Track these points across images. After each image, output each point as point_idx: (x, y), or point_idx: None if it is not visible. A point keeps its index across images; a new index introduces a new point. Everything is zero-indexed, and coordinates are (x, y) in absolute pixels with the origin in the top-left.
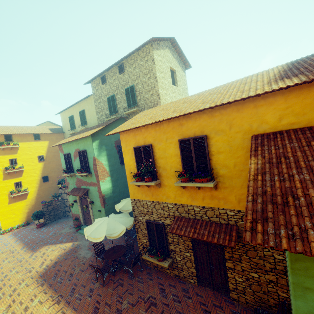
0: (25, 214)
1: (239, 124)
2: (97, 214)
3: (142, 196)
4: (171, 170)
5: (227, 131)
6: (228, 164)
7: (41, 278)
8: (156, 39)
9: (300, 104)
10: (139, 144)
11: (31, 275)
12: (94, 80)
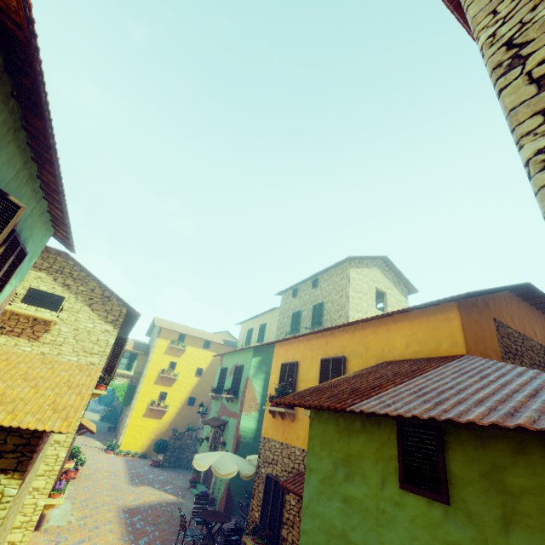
0: (150, 440)
1: (374, 347)
2: None
3: (273, 434)
4: None
5: (364, 354)
6: None
7: (124, 512)
8: (357, 257)
9: (422, 332)
10: (288, 361)
11: (118, 504)
12: (286, 292)
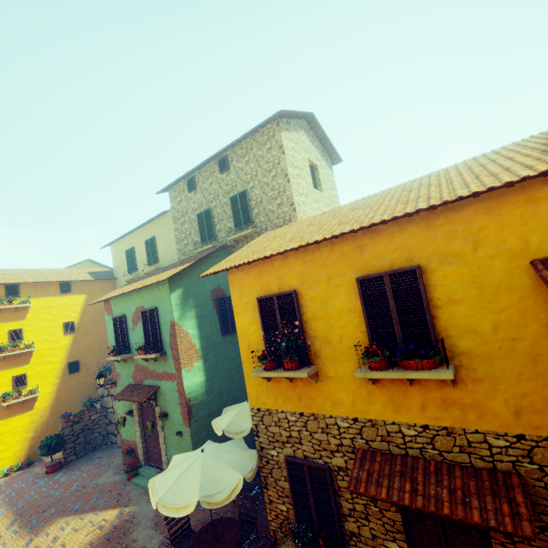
0: (27, 441)
1: (495, 239)
2: (174, 440)
3: (275, 403)
4: (343, 343)
5: (469, 255)
6: (478, 325)
7: None
8: (285, 114)
9: None
10: (269, 291)
11: None
12: (175, 186)
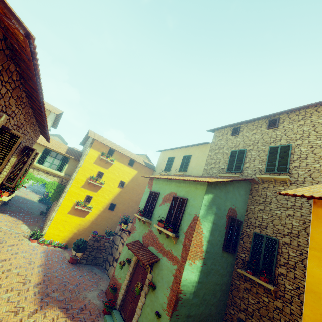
0: (72, 233)
1: None
2: (150, 315)
3: None
4: None
5: None
6: None
7: None
8: None
9: None
10: None
11: None
12: (221, 130)
